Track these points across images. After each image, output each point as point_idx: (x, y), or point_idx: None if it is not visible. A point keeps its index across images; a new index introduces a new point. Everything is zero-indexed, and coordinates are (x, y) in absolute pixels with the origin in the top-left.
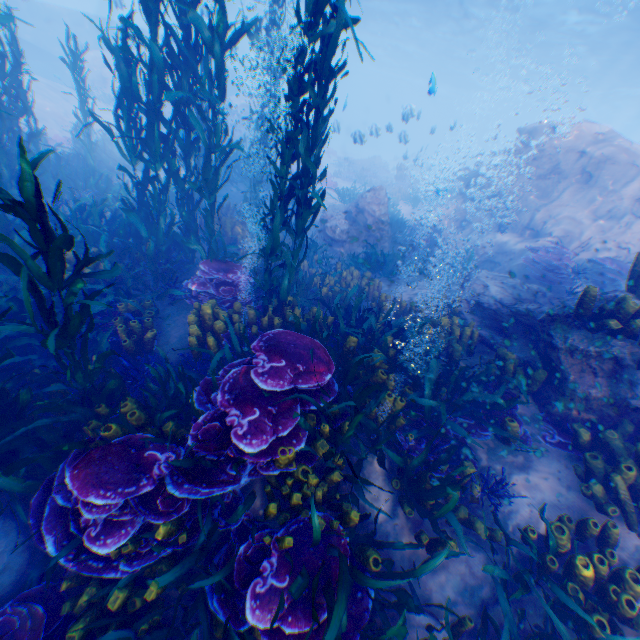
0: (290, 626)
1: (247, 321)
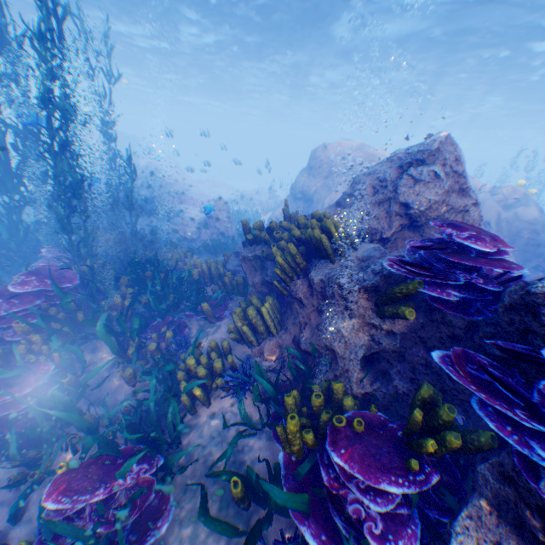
0: None
1: None
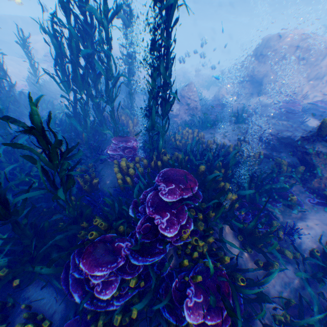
0: (209, 320)
1: (143, 166)
